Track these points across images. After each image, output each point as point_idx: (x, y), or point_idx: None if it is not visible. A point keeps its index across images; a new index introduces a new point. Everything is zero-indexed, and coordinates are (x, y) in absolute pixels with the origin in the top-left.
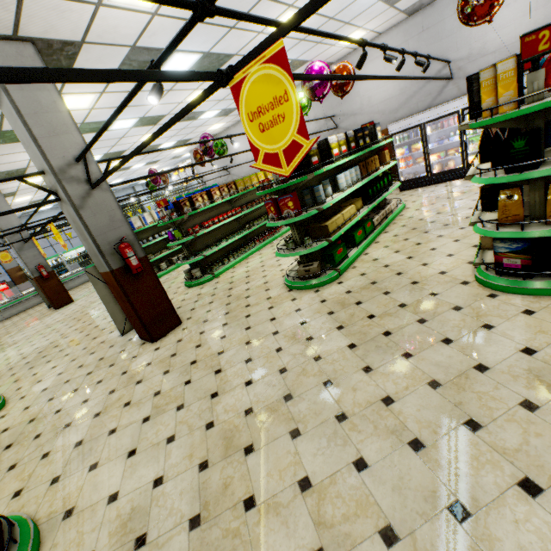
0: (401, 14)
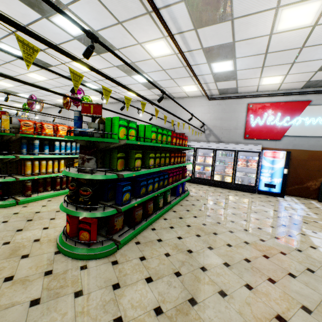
0: (113, 99)
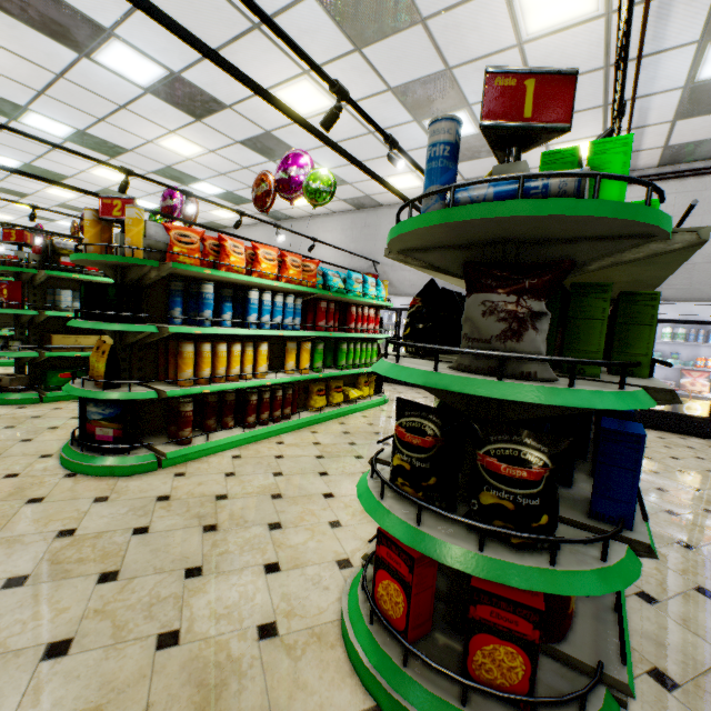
0: (344, 202)
